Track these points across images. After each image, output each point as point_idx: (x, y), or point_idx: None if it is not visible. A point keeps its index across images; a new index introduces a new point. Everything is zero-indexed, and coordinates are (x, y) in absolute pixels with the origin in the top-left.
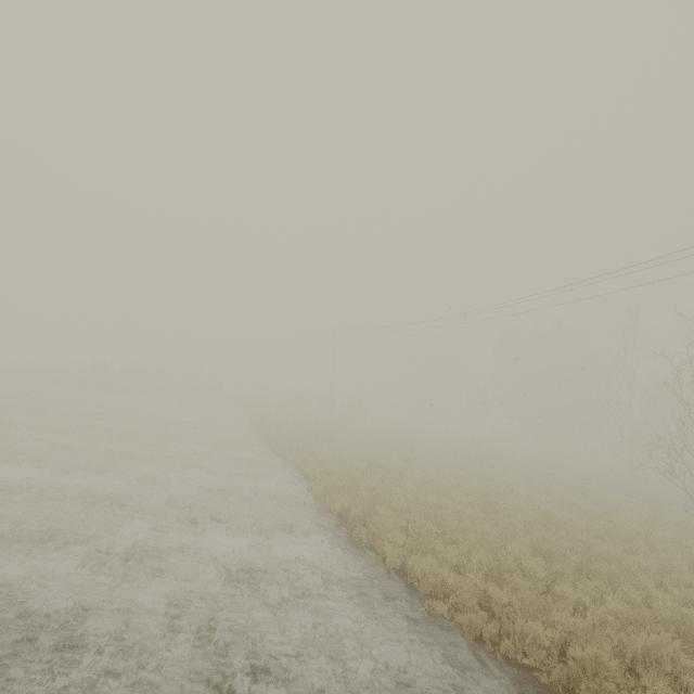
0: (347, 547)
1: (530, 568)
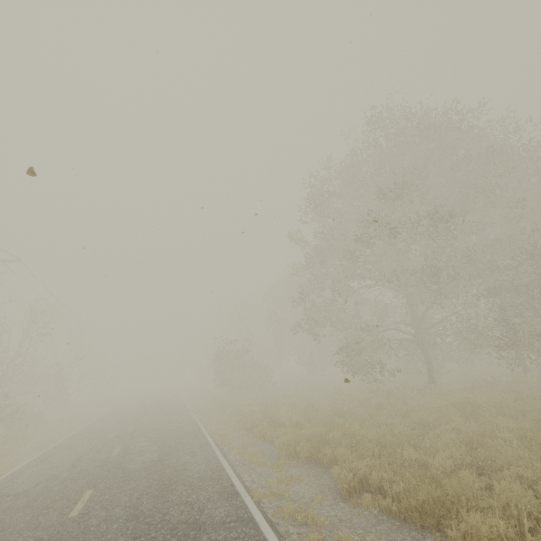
0: None
1: None
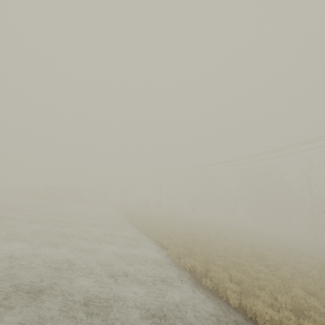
0: (203, 292)
1: (317, 307)
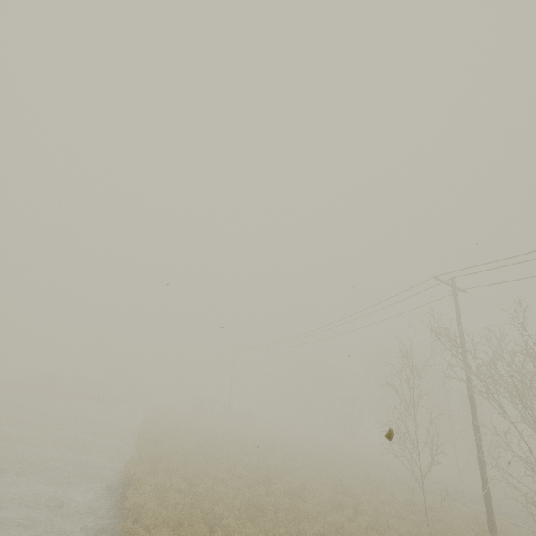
0: (112, 495)
1: (216, 508)
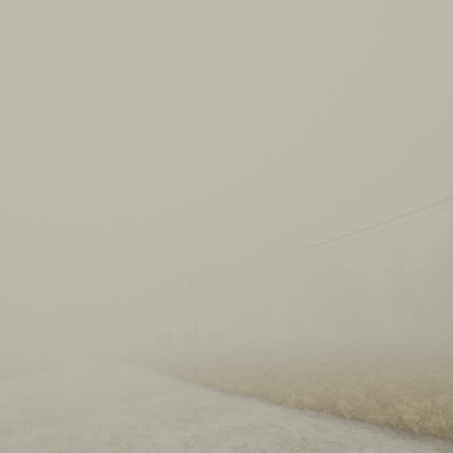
0: None
1: None
